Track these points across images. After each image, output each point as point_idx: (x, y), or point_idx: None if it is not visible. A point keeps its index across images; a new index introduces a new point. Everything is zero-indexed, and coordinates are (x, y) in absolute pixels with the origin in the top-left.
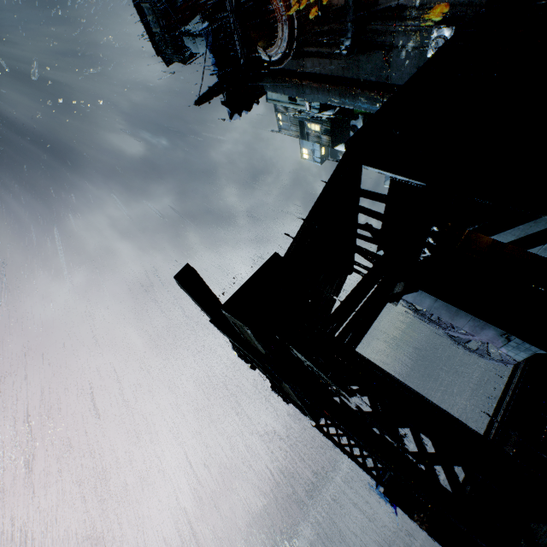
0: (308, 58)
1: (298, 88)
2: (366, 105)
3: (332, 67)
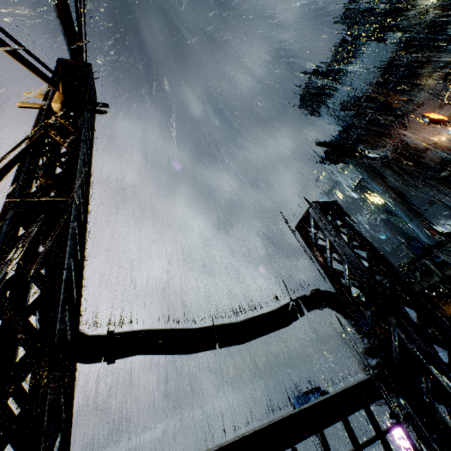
0: (390, 170)
1: (371, 177)
2: (402, 213)
3: (399, 183)
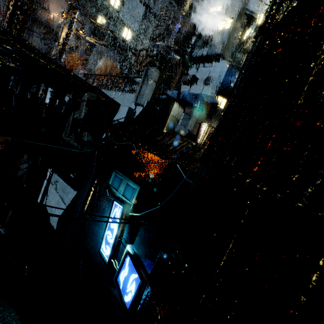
0: None
1: None
2: None
3: None
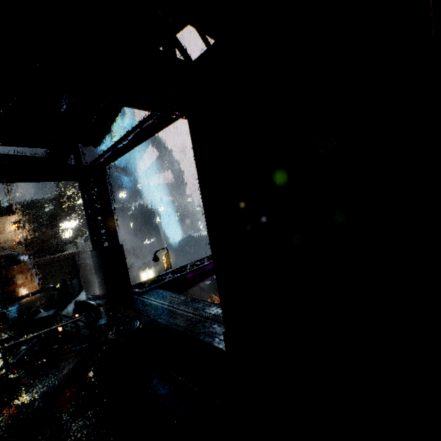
0: None
1: None
2: None
3: None
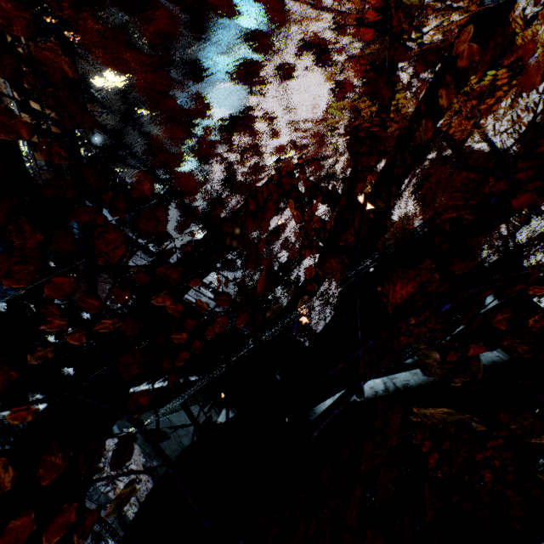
0: None
1: None
2: None
3: None
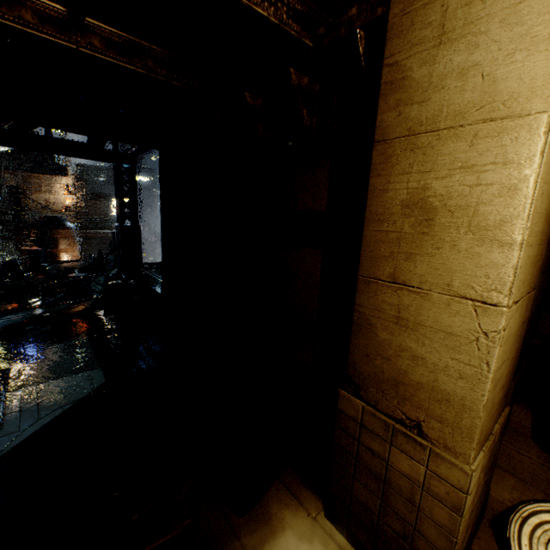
0: None
1: None
2: None
3: None
